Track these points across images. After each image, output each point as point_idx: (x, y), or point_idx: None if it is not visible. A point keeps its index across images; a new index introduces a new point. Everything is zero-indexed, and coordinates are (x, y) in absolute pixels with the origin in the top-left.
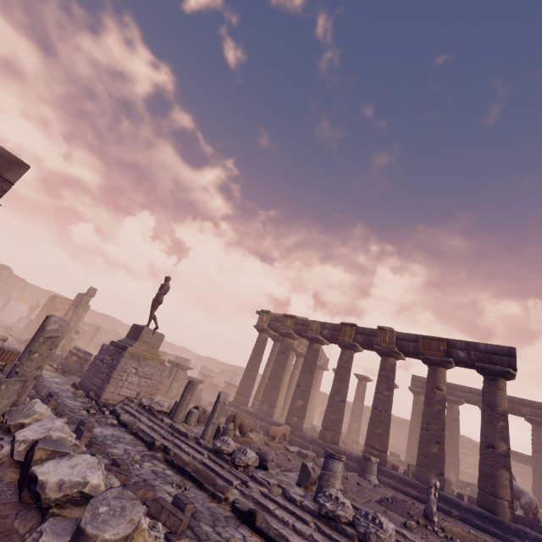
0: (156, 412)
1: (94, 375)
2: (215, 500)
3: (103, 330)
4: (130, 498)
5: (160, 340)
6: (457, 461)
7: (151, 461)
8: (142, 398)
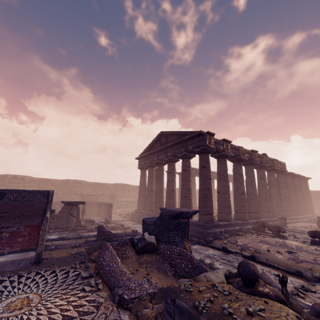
0: None
1: None
2: None
3: None
4: None
5: None
6: None
7: None
8: None
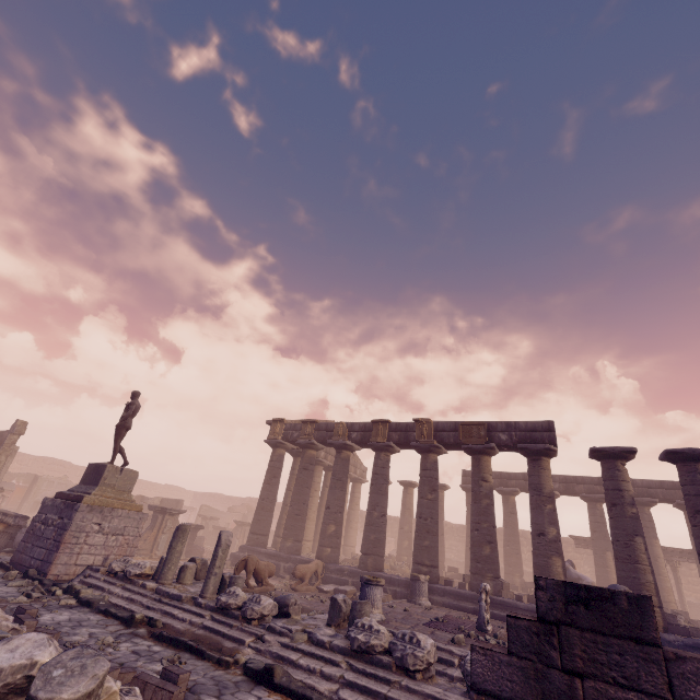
0: (134, 578)
1: (34, 545)
2: (222, 667)
3: (44, 480)
4: (92, 655)
5: (132, 480)
6: (520, 560)
7: (130, 641)
8: (112, 562)
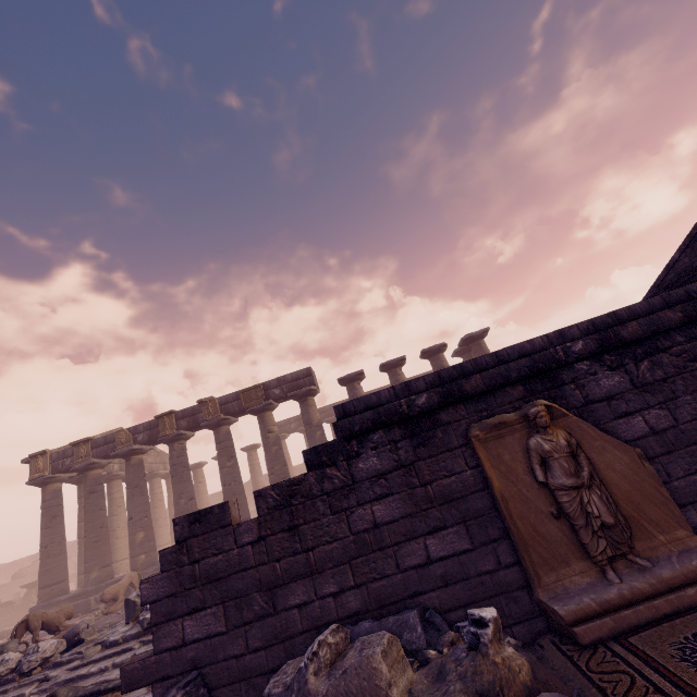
0: None
1: None
2: None
3: None
4: None
5: None
6: None
7: None
8: None
